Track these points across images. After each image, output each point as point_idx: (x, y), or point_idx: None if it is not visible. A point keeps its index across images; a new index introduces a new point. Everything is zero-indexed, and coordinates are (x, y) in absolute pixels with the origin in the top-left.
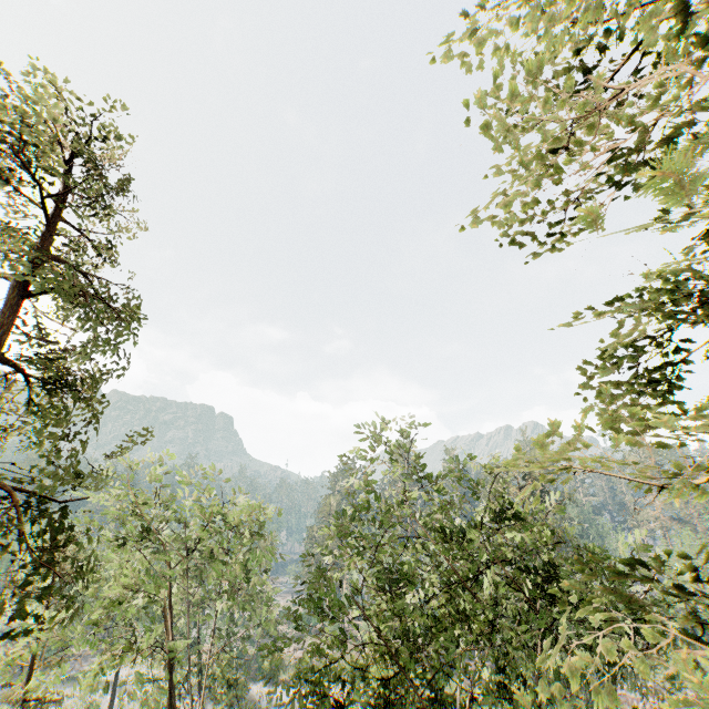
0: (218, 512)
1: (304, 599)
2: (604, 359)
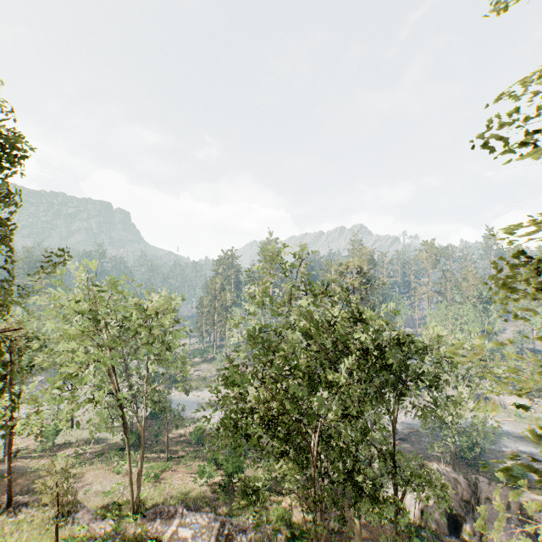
0: (140, 306)
1: (227, 385)
2: (515, 256)
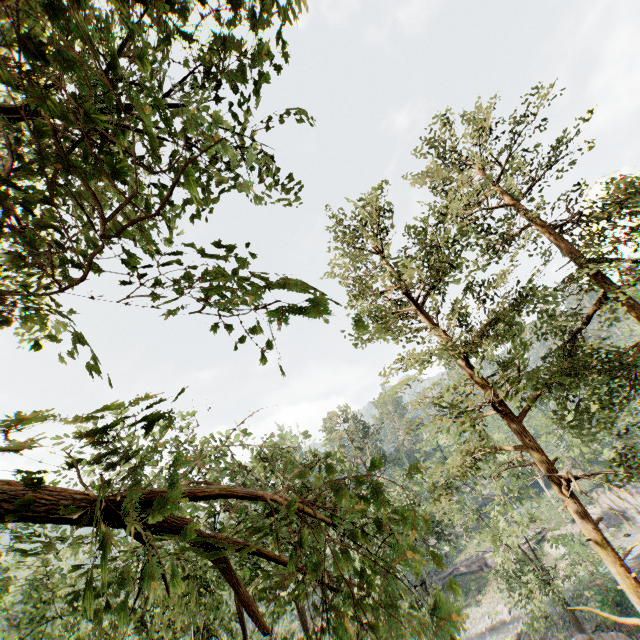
0: None
1: None
2: None
